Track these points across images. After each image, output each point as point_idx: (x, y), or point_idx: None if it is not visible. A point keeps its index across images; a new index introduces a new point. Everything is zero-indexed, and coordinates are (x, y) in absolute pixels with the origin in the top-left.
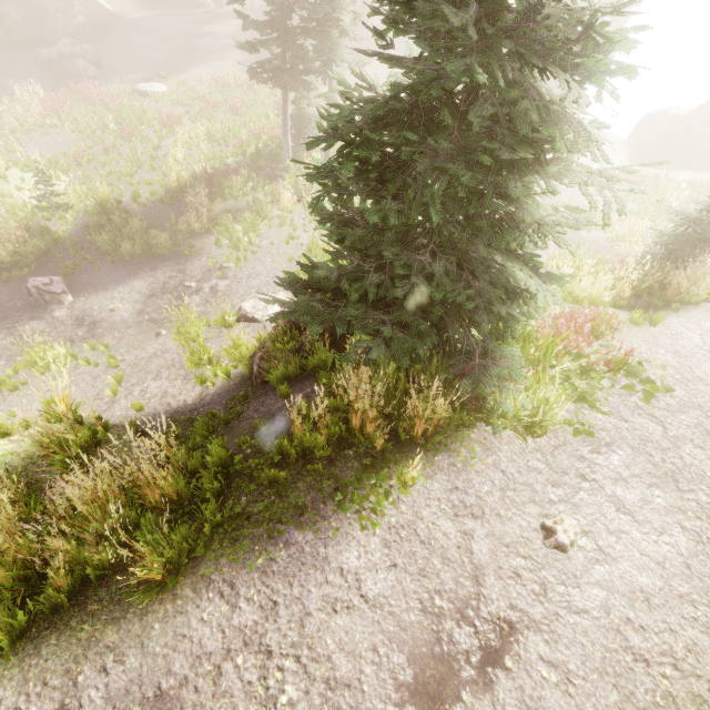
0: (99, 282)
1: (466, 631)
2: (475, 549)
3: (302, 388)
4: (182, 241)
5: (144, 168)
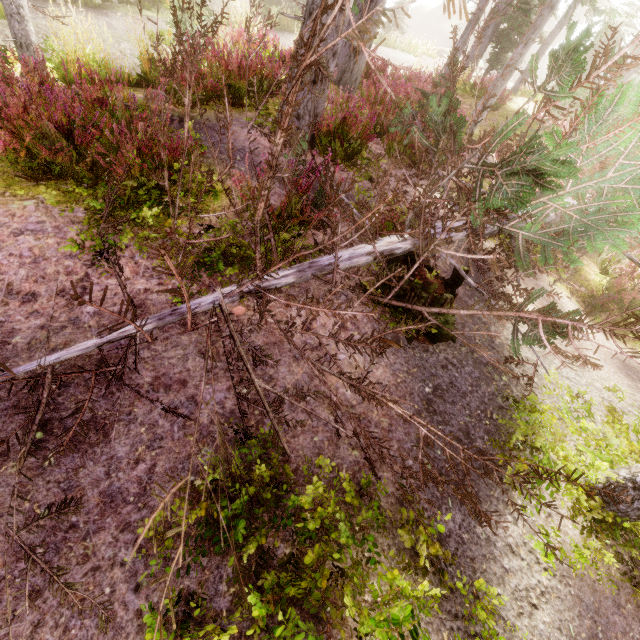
0: None
1: None
2: None
3: None
4: None
5: None
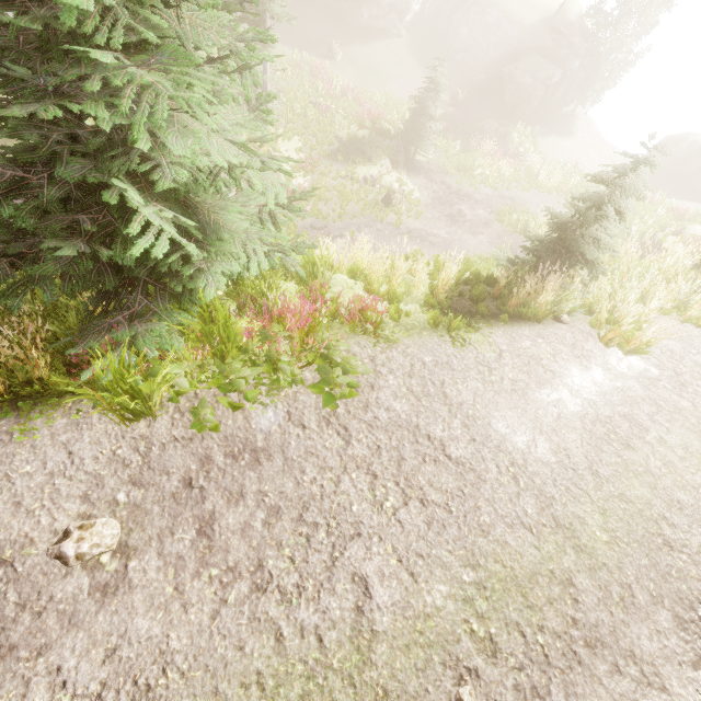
0: None
1: None
2: None
3: None
4: None
5: None
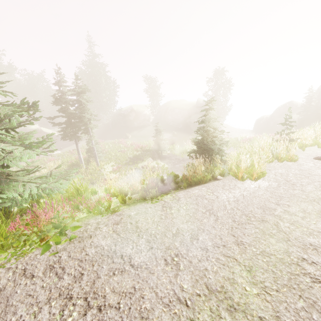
0: None
1: None
2: None
3: None
4: None
5: None
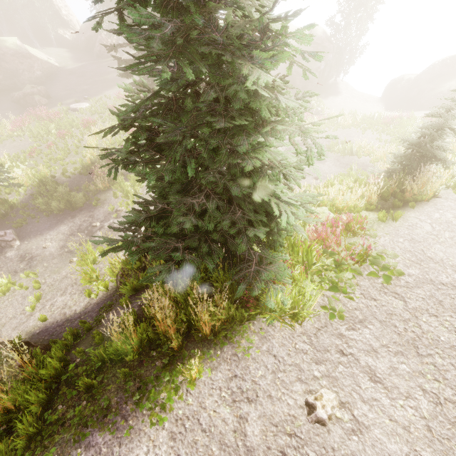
0: (38, 230)
1: None
2: (248, 432)
3: (140, 298)
4: (93, 196)
5: (72, 153)
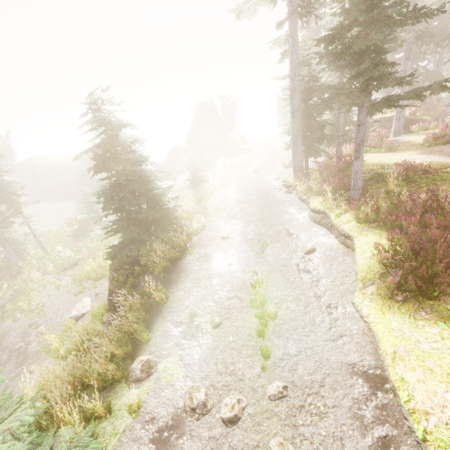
0: None
1: (225, 257)
2: (215, 250)
3: (143, 278)
4: None
5: None
